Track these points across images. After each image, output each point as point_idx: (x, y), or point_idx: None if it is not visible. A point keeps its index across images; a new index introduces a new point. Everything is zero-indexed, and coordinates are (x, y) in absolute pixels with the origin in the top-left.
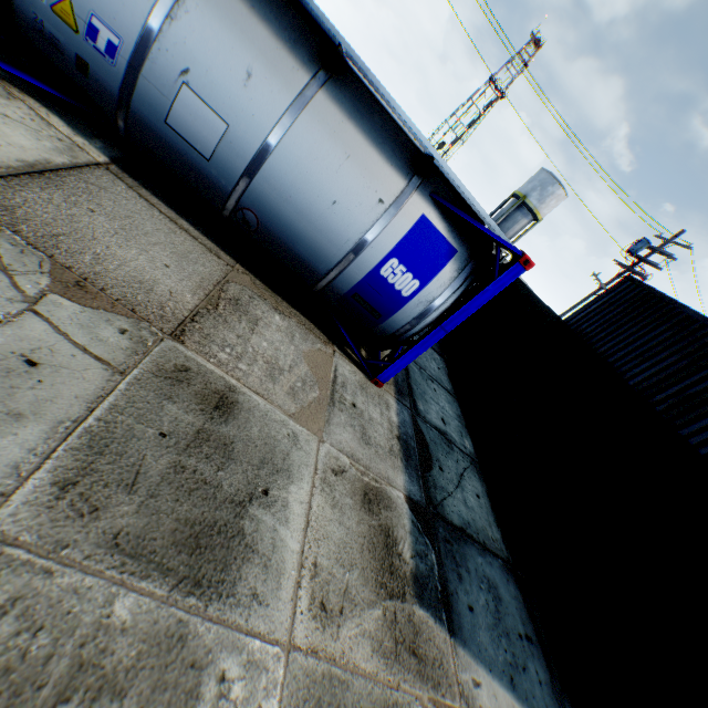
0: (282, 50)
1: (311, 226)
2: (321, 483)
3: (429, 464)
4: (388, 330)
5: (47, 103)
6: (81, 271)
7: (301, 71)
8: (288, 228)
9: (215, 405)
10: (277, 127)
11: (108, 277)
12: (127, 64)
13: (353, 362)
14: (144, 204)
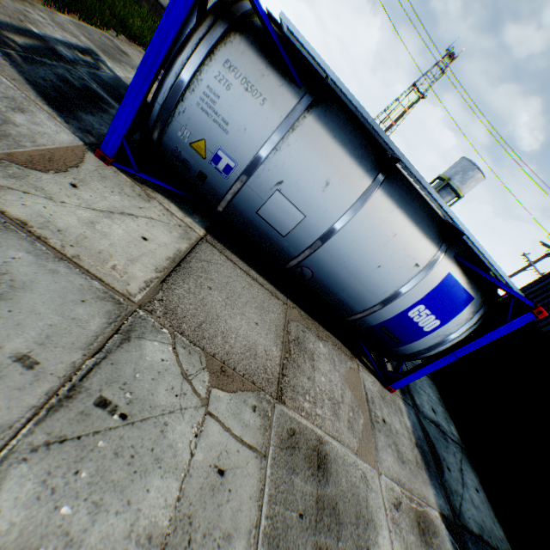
0: (353, 163)
1: (357, 281)
2: (392, 524)
3: (440, 465)
4: (405, 351)
5: (165, 193)
6: (219, 355)
7: (365, 177)
8: (337, 281)
9: (317, 464)
10: (342, 217)
11: (233, 353)
12: (237, 177)
13: (370, 371)
14: (230, 265)
